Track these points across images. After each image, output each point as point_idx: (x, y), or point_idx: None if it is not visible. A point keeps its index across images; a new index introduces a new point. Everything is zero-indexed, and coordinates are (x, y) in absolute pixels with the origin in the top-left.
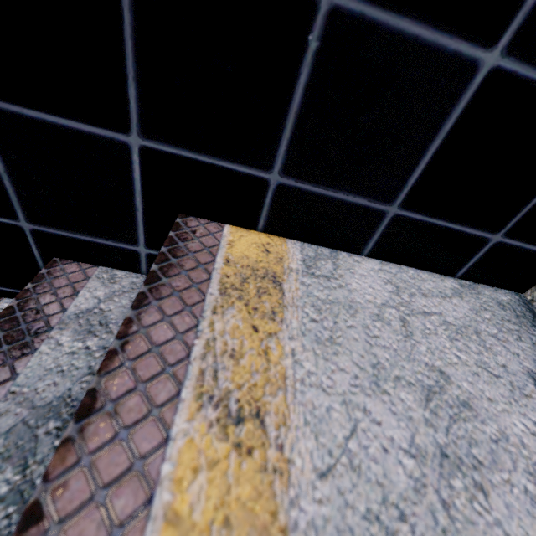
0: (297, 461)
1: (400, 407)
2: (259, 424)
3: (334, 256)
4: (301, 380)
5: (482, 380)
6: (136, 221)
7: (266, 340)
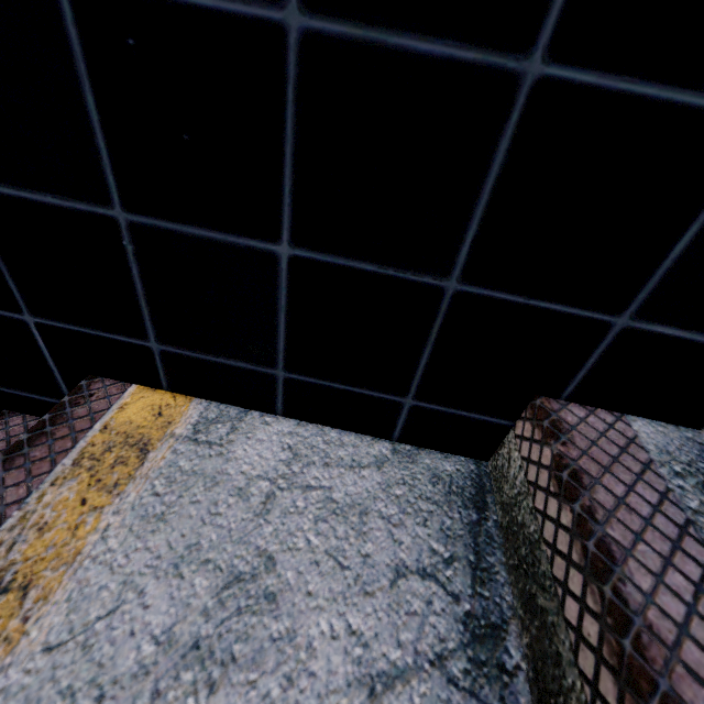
0: (33, 634)
1: (185, 592)
2: (21, 596)
3: (240, 417)
4: (95, 557)
5: (319, 571)
6: (58, 380)
7: (87, 514)
